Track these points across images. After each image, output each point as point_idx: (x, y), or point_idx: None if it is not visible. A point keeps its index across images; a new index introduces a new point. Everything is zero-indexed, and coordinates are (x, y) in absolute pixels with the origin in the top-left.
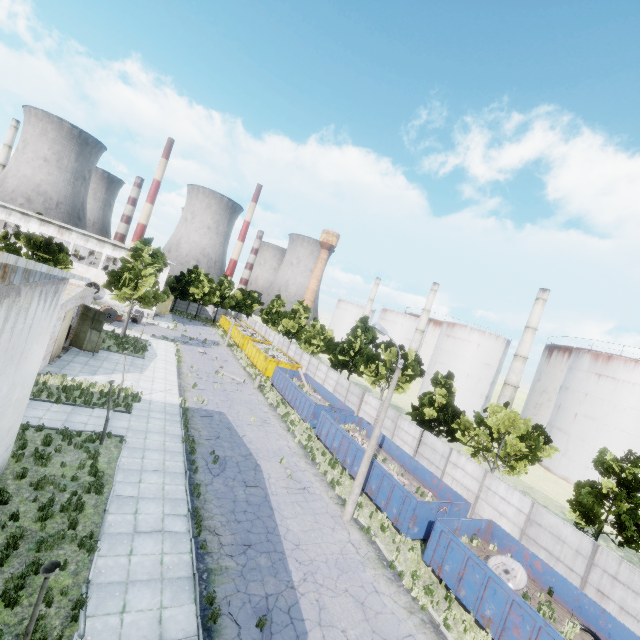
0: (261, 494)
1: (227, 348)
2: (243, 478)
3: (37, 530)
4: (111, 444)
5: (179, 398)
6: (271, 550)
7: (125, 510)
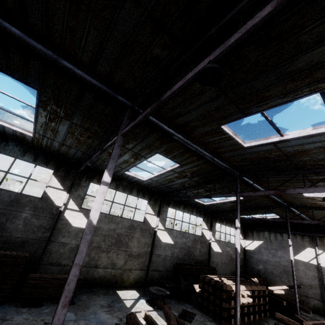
0: None
1: None
2: None
3: None
4: None
5: None
6: None
7: None
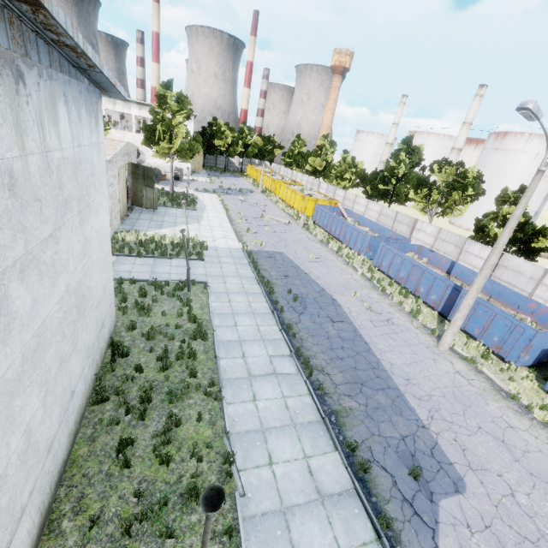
0: (349, 329)
1: (261, 194)
2: (326, 314)
3: (162, 380)
4: (197, 291)
5: (239, 243)
6: (384, 387)
7: (233, 354)
